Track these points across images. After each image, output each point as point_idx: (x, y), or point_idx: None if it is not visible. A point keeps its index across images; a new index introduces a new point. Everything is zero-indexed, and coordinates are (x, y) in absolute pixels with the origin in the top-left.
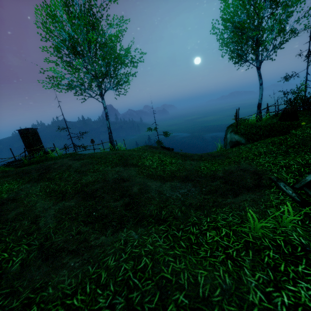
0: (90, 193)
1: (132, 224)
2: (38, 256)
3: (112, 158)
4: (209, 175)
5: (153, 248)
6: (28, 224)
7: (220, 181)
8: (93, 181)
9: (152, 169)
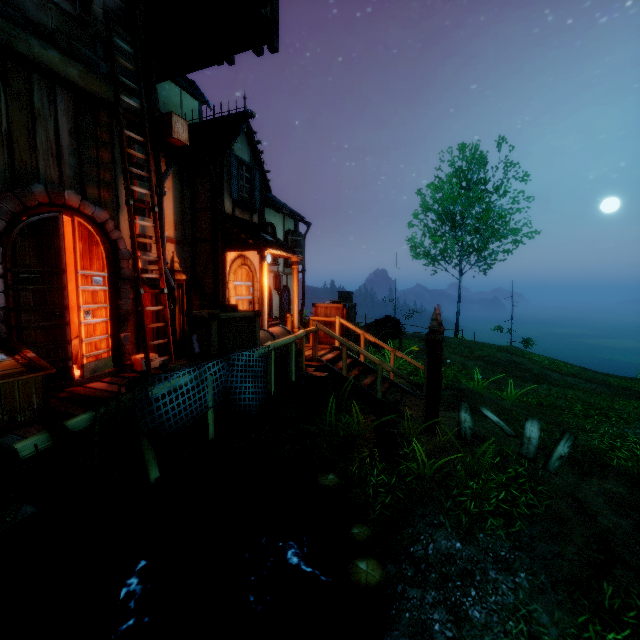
0: (492, 362)
1: (548, 384)
2: (483, 379)
3: (486, 344)
4: (622, 387)
5: (574, 394)
6: (460, 364)
7: (636, 392)
8: (486, 355)
9: (545, 364)
